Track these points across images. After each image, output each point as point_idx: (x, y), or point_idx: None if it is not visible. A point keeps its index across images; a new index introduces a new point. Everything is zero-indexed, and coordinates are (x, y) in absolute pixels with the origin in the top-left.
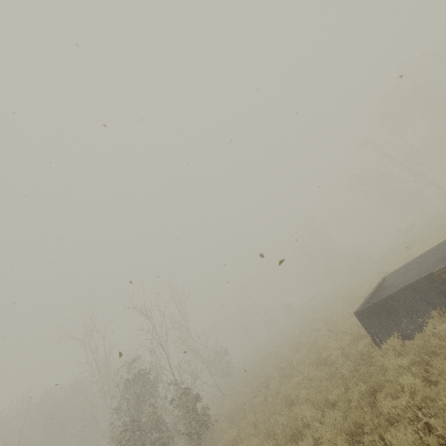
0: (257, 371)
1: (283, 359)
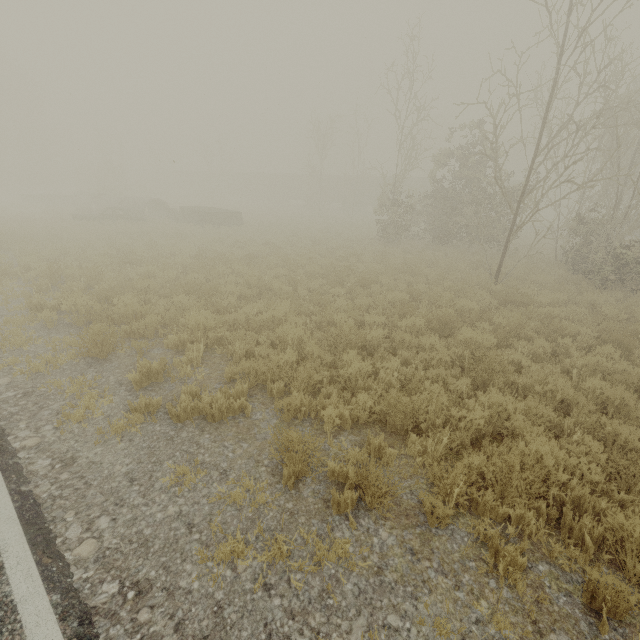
0: (369, 269)
1: (298, 254)
